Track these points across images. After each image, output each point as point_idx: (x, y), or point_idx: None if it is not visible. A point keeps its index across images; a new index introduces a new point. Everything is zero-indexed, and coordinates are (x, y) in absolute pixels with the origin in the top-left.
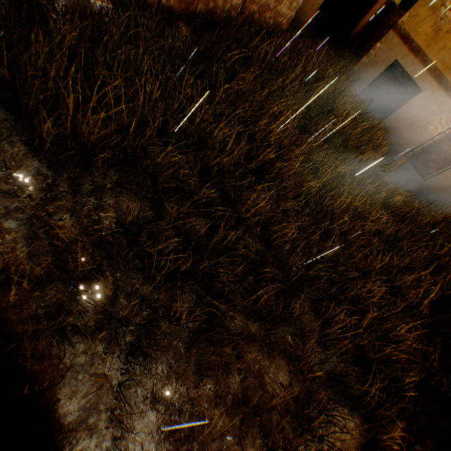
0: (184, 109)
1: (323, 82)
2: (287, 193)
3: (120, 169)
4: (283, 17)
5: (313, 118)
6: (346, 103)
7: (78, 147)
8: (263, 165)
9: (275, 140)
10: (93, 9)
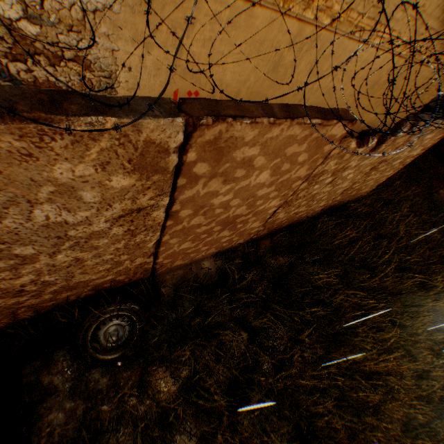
0: (274, 353)
1: (414, 256)
2: (389, 440)
3: None
4: (362, 192)
5: (407, 305)
6: (440, 259)
7: None
8: (356, 399)
9: (369, 368)
10: (198, 268)
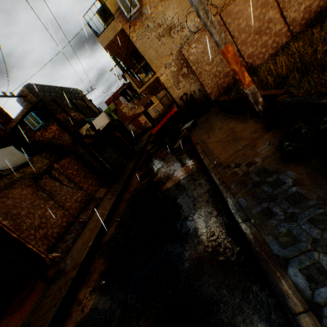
0: (324, 41)
1: None
2: None
3: (304, 80)
4: None
5: None
6: None
7: (281, 80)
8: None
9: None
10: None
